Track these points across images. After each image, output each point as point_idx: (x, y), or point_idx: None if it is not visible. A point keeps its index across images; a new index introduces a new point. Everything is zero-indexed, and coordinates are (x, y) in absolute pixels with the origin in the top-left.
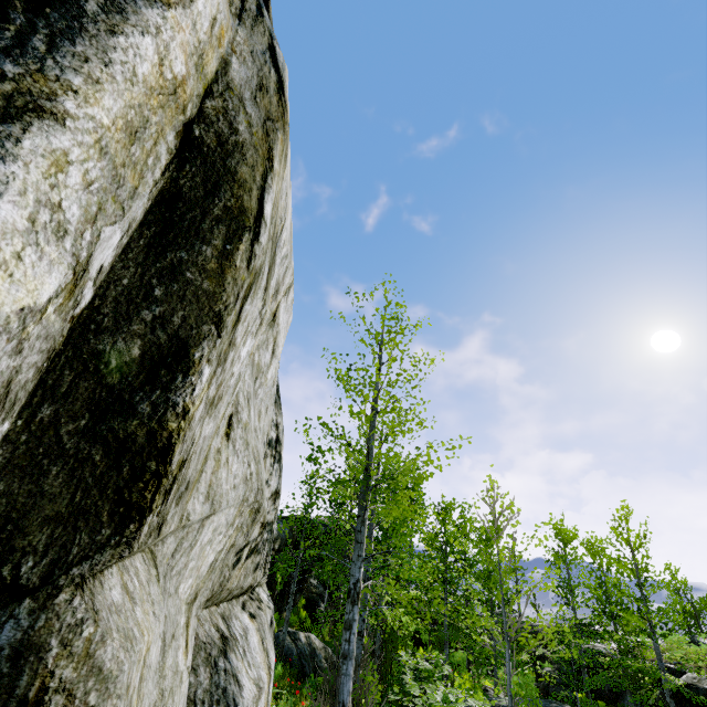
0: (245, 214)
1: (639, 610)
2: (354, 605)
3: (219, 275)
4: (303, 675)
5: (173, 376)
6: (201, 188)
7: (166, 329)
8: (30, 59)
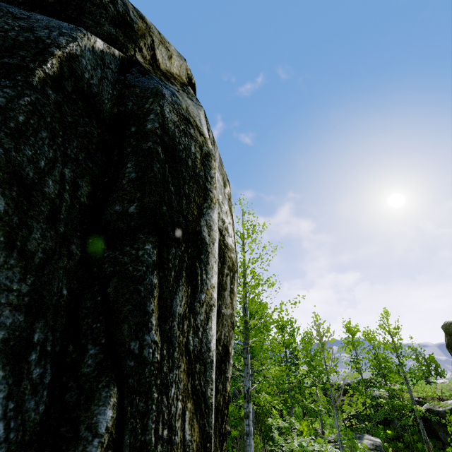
0: (234, 264)
1: (398, 371)
2: (248, 403)
3: (231, 303)
4: None
5: (226, 364)
6: (219, 263)
7: (220, 344)
8: (204, 286)
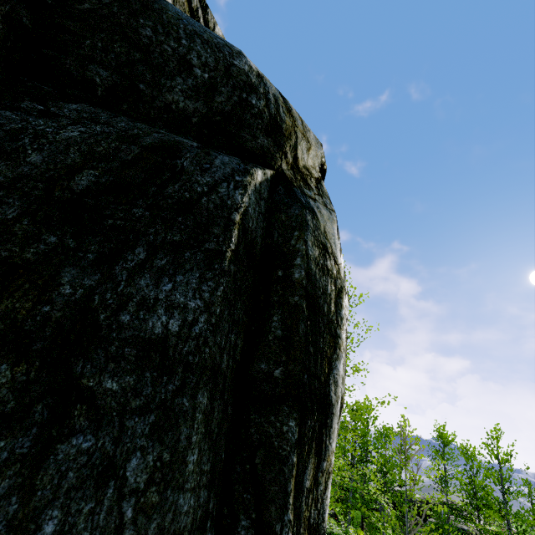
0: (342, 398)
1: (500, 511)
2: None
3: None
4: None
5: None
6: None
7: None
8: (326, 452)
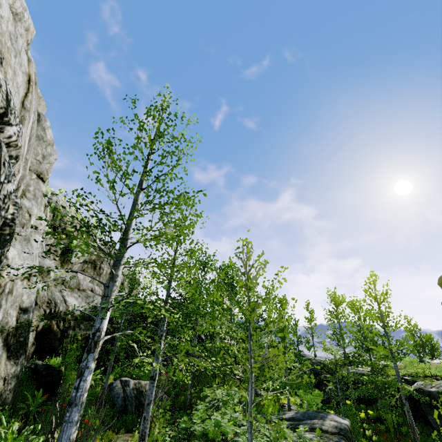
0: None
1: (383, 343)
2: (89, 354)
3: None
4: (125, 412)
5: None
6: None
7: None
8: None
